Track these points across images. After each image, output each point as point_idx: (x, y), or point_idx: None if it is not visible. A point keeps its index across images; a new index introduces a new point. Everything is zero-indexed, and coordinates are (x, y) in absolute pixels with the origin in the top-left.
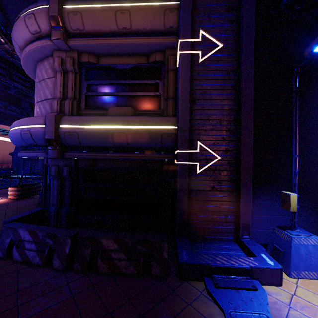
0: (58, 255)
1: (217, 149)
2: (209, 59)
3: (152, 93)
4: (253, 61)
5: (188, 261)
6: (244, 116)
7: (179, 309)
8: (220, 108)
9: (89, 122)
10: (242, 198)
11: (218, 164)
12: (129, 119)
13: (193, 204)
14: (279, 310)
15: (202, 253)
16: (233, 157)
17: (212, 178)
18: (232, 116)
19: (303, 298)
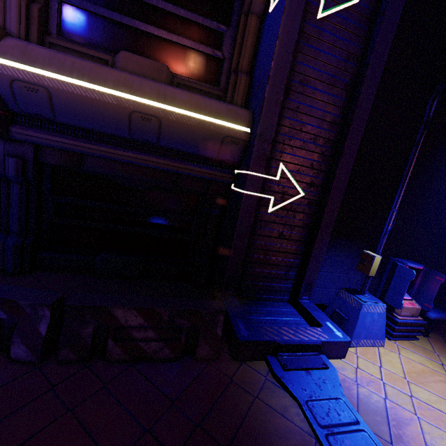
0: (23, 337)
1: (300, 180)
2: (329, 20)
3: (208, 49)
4: (387, 51)
5: (250, 338)
6: (350, 138)
7: (246, 407)
8: (321, 116)
9: (79, 72)
10: (314, 253)
11: (296, 202)
12: (168, 90)
13: (250, 254)
14: (350, 390)
15: (256, 320)
16: (317, 195)
17: (283, 220)
18: (332, 134)
19: (366, 371)
